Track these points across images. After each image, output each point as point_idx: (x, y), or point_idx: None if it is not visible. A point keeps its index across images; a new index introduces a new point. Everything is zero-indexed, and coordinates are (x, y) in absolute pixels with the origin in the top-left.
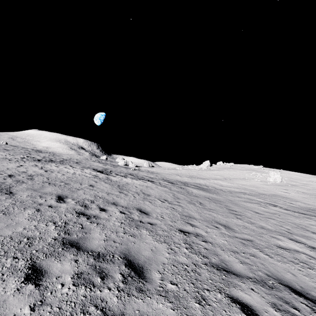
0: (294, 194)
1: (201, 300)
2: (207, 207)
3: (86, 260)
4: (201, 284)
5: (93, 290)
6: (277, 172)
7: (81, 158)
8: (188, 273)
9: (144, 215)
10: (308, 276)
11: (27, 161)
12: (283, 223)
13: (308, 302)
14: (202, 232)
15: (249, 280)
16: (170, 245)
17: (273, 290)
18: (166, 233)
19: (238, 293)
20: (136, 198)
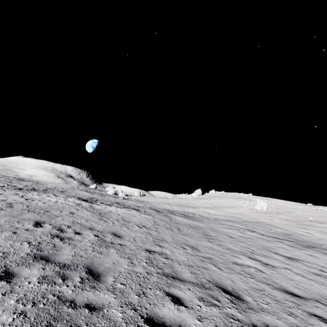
0: (277, 221)
1: (141, 294)
2: (183, 232)
3: (52, 268)
4: (147, 285)
5: (53, 286)
6: (264, 199)
7: (68, 187)
8: (139, 278)
9: (117, 238)
10: (245, 282)
11: (7, 190)
12: (252, 245)
13: (231, 297)
14: (167, 252)
15: (190, 283)
16: (132, 260)
17: (207, 290)
18: (133, 251)
19: (175, 291)
20: (114, 224)
